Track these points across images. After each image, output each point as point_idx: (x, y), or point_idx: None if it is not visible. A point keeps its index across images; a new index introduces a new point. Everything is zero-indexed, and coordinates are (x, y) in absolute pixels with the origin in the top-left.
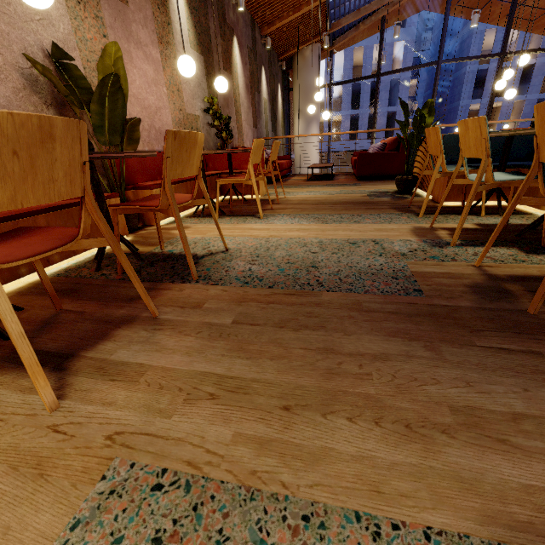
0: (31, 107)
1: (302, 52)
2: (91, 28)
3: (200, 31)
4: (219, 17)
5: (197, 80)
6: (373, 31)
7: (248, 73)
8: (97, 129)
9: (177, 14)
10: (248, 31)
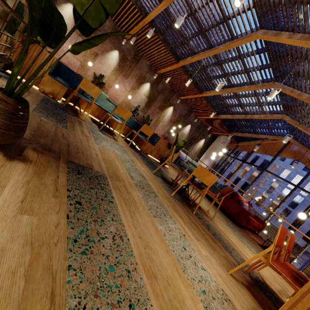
0: (92, 77)
1: (220, 136)
2: (113, 77)
3: (152, 95)
4: (165, 98)
5: (141, 101)
6: (266, 152)
7: (175, 118)
8: (93, 82)
9: (144, 88)
10: (184, 111)
